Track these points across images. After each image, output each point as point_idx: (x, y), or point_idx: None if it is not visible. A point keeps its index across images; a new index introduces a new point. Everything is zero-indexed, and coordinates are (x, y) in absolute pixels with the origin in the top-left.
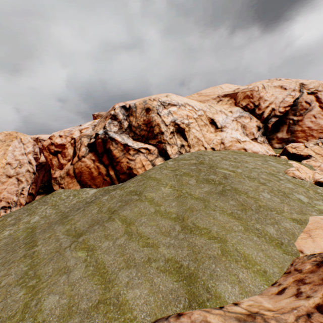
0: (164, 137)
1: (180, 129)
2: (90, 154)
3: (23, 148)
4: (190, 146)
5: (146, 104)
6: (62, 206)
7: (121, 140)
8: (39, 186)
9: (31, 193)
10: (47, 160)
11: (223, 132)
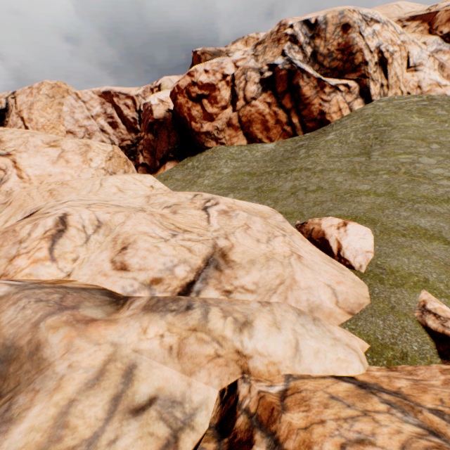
0: (368, 69)
1: (383, 60)
2: (263, 95)
3: (86, 109)
4: (388, 86)
5: (343, 18)
6: (246, 159)
7: (312, 73)
8: (165, 150)
9: (144, 163)
10: (181, 110)
11: (419, 73)
